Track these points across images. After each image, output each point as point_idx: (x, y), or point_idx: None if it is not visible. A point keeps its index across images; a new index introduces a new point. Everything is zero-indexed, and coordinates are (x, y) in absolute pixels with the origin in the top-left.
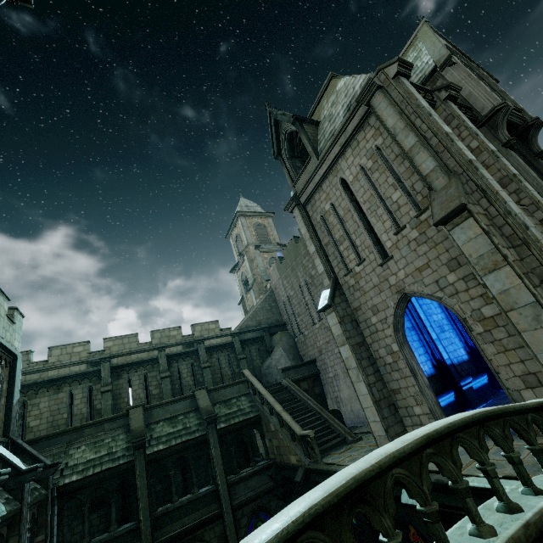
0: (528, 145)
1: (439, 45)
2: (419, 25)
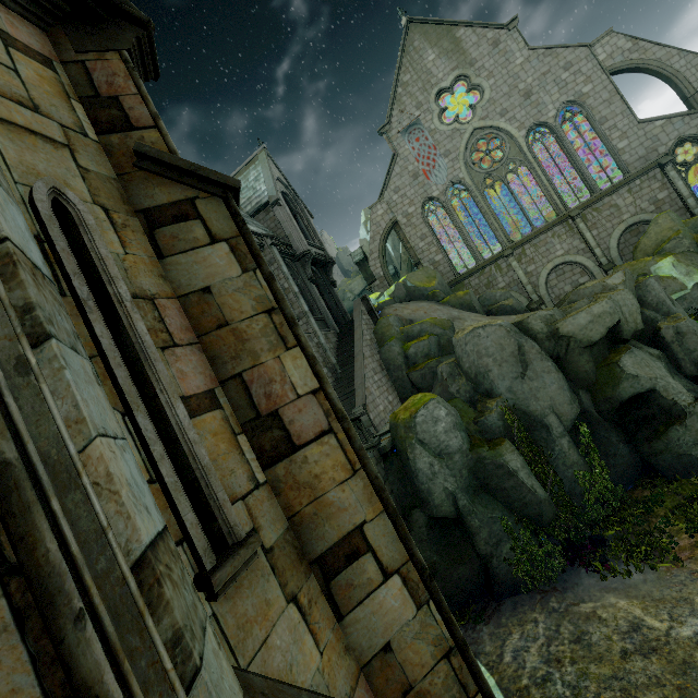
0: (327, 275)
1: (272, 183)
2: (260, 148)
